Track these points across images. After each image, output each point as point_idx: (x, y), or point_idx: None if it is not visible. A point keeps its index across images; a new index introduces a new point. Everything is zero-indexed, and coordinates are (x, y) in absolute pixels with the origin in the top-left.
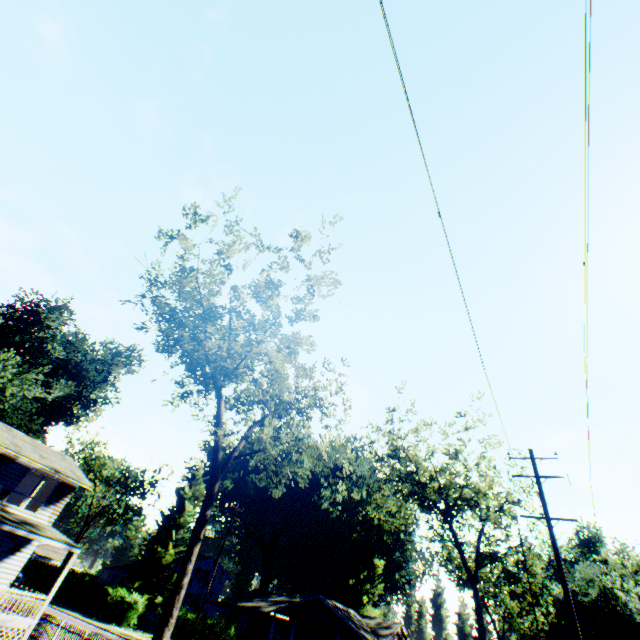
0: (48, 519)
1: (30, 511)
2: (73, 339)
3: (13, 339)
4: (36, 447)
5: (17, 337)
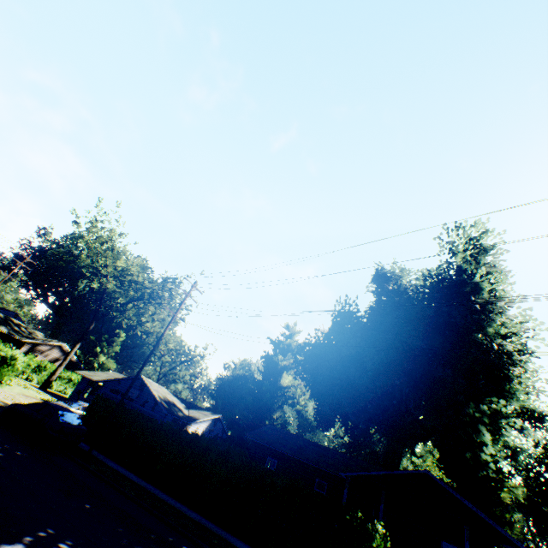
0: None
1: None
2: None
3: None
4: None
5: None
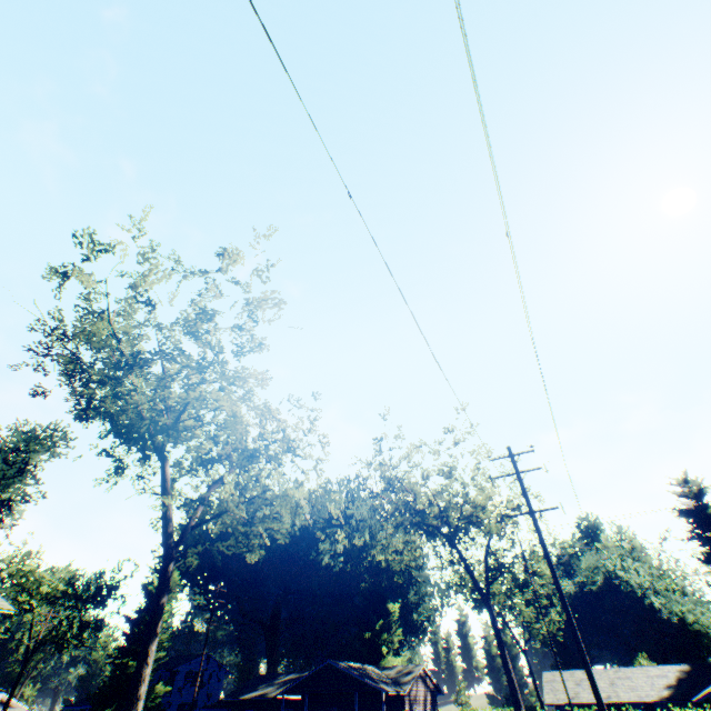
0: None
1: None
2: None
3: None
4: None
5: None
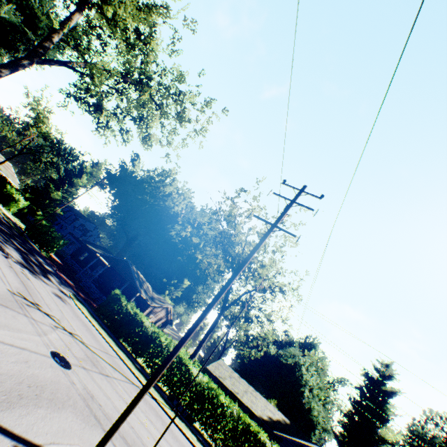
0: None
1: None
2: None
3: None
4: None
5: None
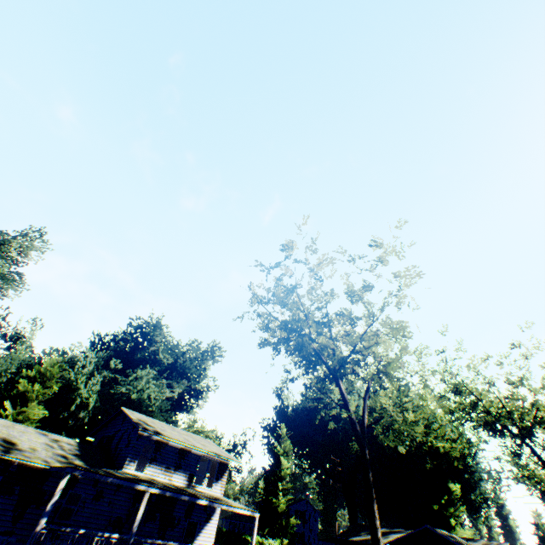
0: (220, 492)
1: (208, 488)
2: (171, 346)
3: (136, 356)
4: (193, 438)
5: (138, 354)
